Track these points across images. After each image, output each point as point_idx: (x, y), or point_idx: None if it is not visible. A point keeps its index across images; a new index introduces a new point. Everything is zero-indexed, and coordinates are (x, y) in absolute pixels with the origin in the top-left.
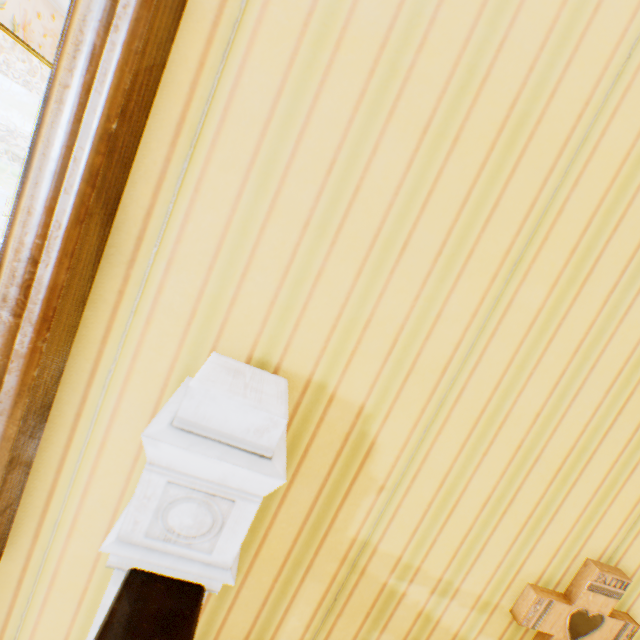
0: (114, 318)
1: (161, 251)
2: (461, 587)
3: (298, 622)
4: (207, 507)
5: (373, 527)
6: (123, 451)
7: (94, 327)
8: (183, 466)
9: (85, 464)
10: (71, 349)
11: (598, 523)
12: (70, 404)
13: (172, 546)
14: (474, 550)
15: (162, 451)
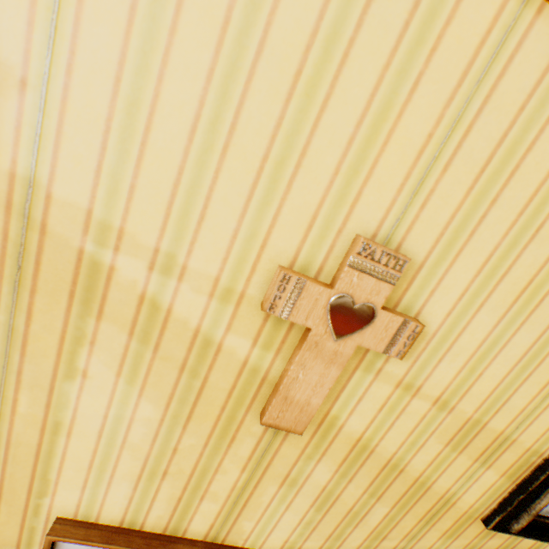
0: None
1: None
2: (190, 265)
3: None
4: None
5: (35, 157)
6: None
7: None
8: None
9: None
10: None
11: (368, 180)
12: None
13: None
14: (195, 209)
15: None
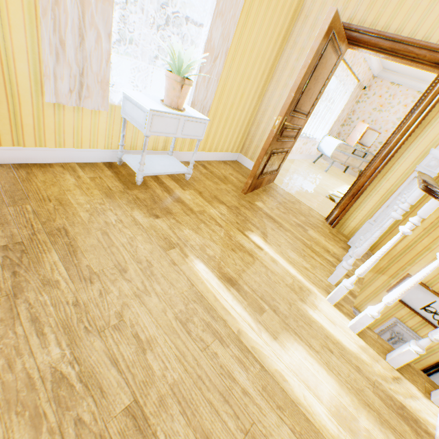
0: (415, 138)
1: (432, 125)
2: None
3: (433, 216)
4: (437, 162)
5: None
6: (405, 166)
7: (410, 140)
8: (435, 155)
9: (396, 167)
10: (403, 144)
11: None
12: (398, 155)
13: (427, 168)
14: None
15: (433, 151)
